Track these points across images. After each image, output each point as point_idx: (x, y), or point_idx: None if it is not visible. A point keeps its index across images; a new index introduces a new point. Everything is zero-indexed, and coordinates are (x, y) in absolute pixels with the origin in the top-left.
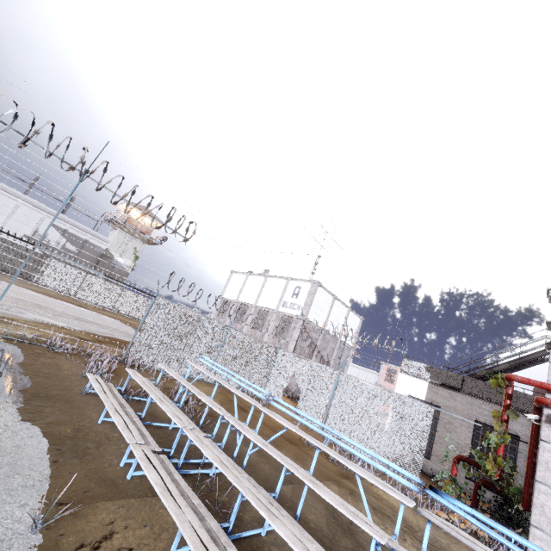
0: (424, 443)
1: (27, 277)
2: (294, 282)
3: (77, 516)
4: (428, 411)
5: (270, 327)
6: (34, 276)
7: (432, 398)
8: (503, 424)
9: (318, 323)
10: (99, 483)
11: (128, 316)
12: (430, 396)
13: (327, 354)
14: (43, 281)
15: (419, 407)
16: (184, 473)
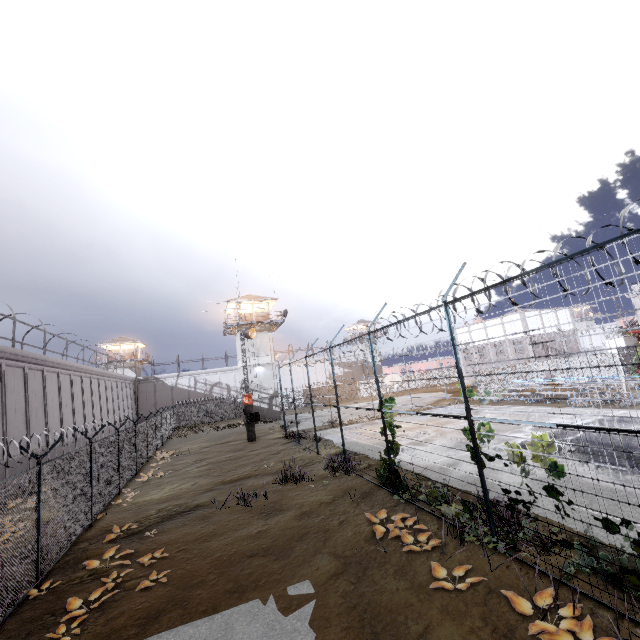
0: (619, 368)
1: (356, 397)
2: (506, 318)
3: (530, 405)
4: (614, 356)
5: (509, 351)
6: (358, 395)
7: (629, 344)
8: (639, 347)
9: (538, 332)
10: (526, 404)
11: (406, 390)
12: (627, 343)
13: (558, 346)
14: (362, 395)
15: (610, 356)
16: (537, 401)
